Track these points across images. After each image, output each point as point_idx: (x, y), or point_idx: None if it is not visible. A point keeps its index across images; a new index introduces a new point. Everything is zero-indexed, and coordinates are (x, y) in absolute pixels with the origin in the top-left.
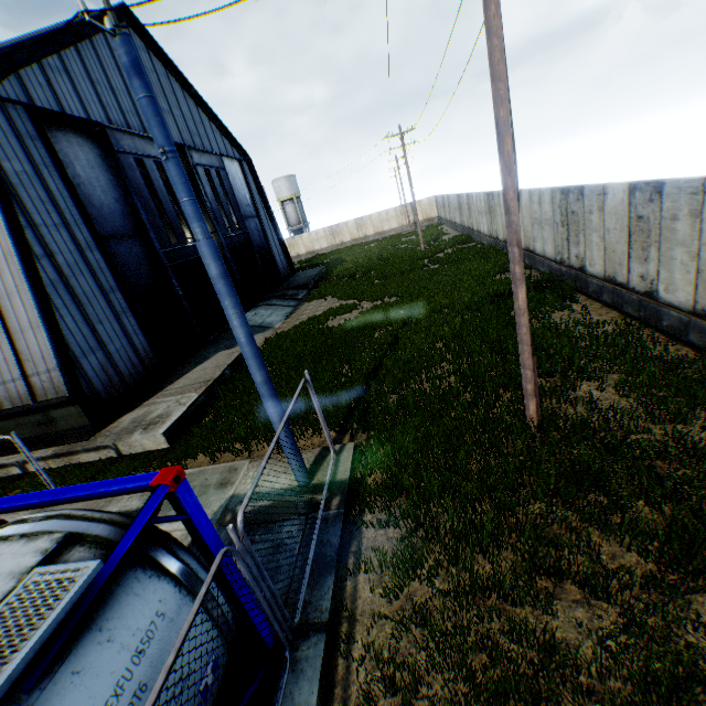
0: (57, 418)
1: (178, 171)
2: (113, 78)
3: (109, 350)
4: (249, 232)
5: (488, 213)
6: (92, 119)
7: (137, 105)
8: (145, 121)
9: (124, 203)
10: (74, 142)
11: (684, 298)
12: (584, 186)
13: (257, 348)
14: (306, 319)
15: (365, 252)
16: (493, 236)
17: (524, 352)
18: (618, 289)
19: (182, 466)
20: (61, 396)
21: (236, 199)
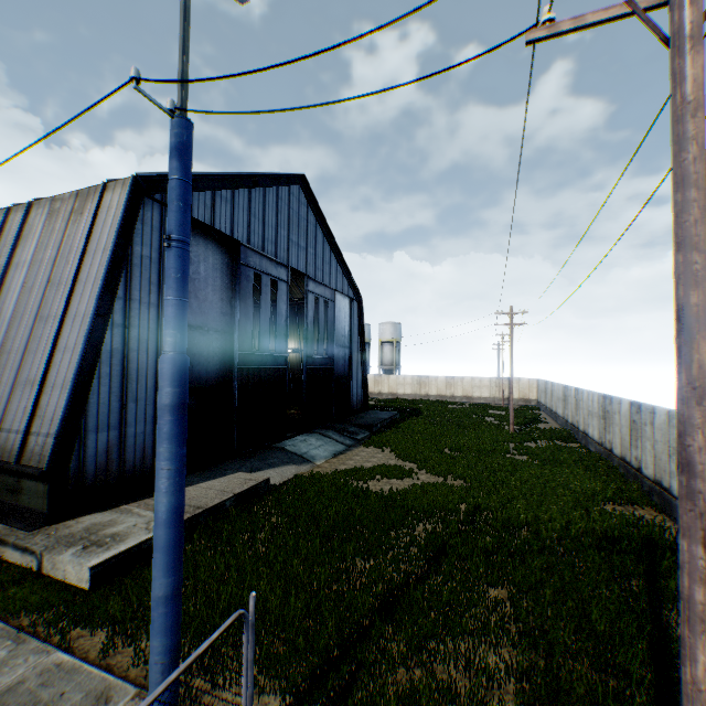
0: (25, 489)
1: (176, 263)
2: (268, 215)
3: (127, 431)
4: (335, 359)
5: (600, 417)
6: (233, 236)
7: (279, 236)
8: (279, 249)
9: (226, 303)
10: (210, 248)
11: None
12: None
13: (179, 533)
14: (351, 466)
15: (447, 411)
16: (604, 446)
17: None
18: None
19: (66, 639)
20: (41, 466)
21: (334, 327)
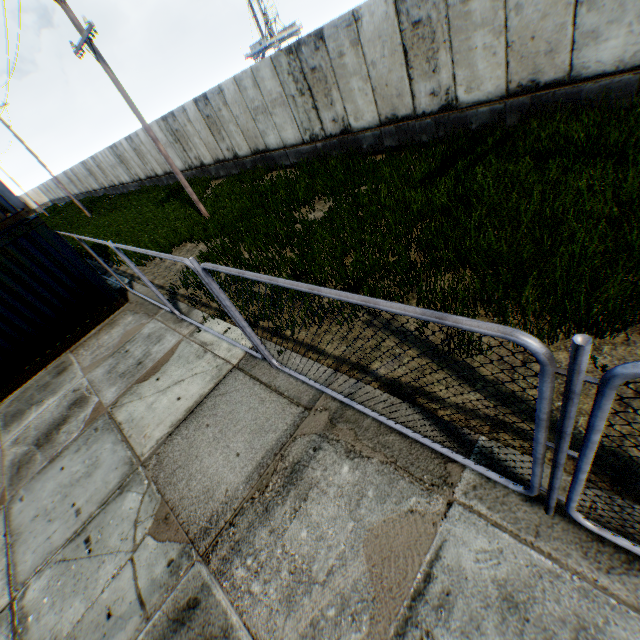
0: None
1: None
2: None
3: None
4: None
5: (72, 182)
6: None
7: None
8: None
9: None
10: None
11: (118, 182)
12: (85, 160)
13: None
14: None
15: None
16: (83, 193)
17: (75, 199)
18: (113, 188)
19: None
20: None
21: None
